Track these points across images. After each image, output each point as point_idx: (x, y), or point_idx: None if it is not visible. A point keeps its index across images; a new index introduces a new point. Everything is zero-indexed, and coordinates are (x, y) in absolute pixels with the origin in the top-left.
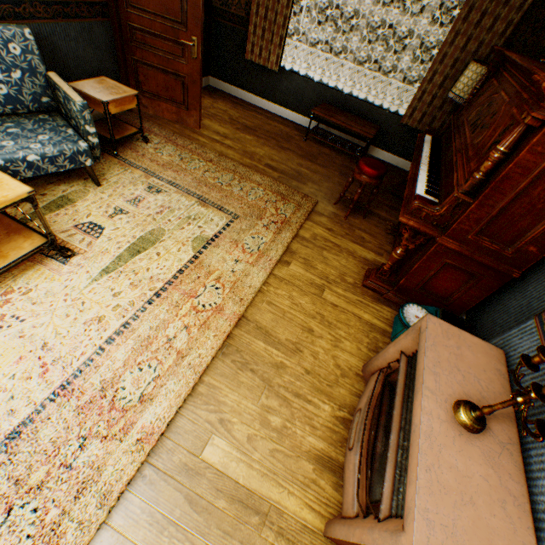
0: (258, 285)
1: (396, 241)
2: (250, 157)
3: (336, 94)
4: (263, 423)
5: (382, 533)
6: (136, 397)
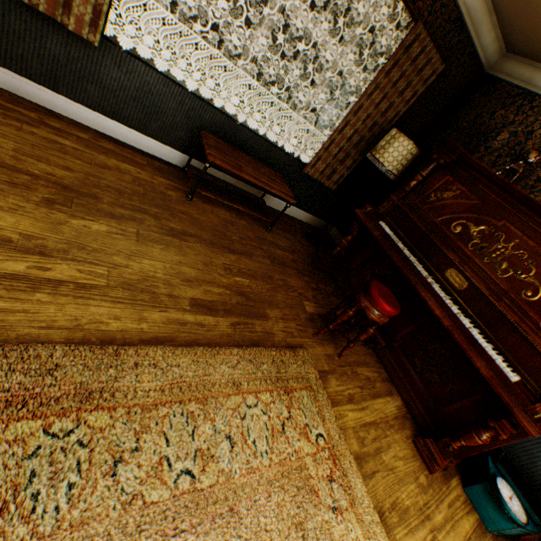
0: None
1: (384, 358)
2: (153, 299)
3: (222, 118)
4: None
5: None
6: None
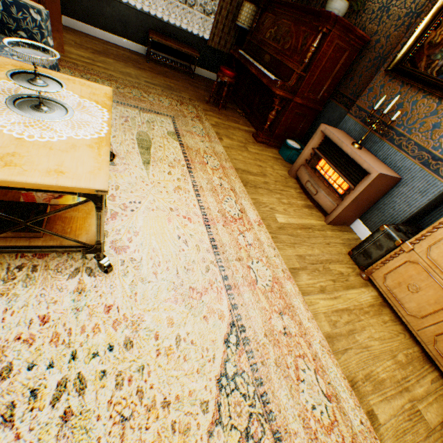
0: (224, 152)
1: (250, 119)
2: (130, 77)
3: (157, 22)
4: (283, 204)
5: (362, 185)
6: (238, 212)
